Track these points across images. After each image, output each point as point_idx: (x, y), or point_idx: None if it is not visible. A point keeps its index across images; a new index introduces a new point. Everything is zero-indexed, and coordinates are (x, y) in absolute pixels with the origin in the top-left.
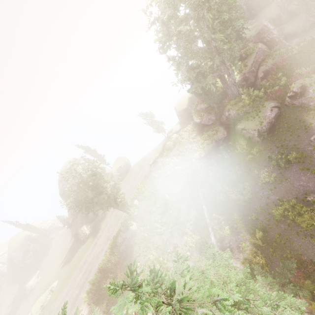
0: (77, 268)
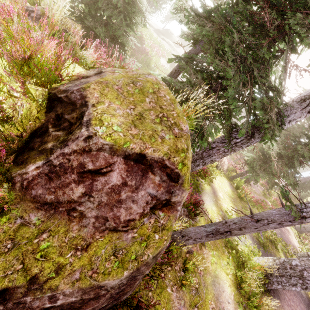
0: None
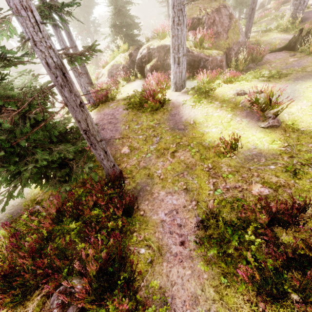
0: None
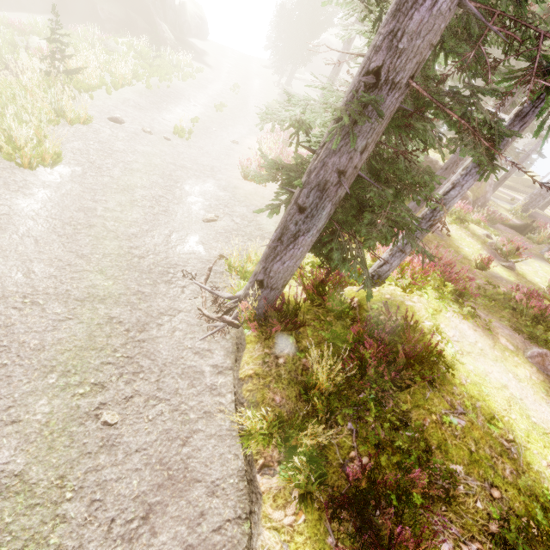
0: (203, 76)
